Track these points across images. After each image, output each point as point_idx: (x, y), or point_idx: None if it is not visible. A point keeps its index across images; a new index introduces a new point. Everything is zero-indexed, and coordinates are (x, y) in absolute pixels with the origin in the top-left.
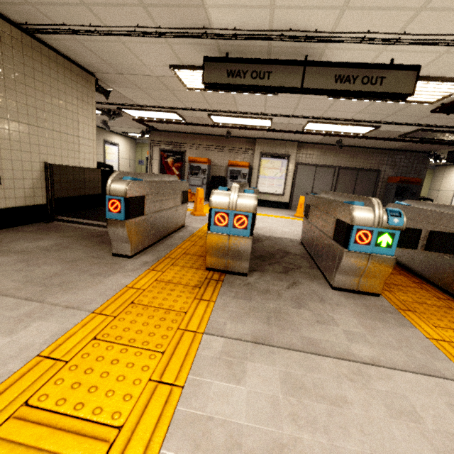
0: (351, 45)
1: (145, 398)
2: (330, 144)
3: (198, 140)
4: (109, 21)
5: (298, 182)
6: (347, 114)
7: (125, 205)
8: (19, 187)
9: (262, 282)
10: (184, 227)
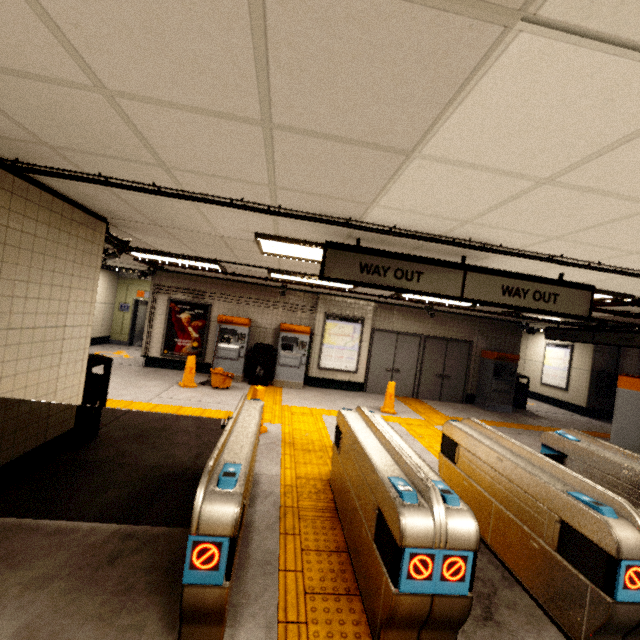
0: (527, 259)
1: None
2: (413, 306)
3: (234, 289)
4: (193, 186)
5: (375, 354)
6: None
7: (231, 552)
8: None
9: None
10: (254, 479)
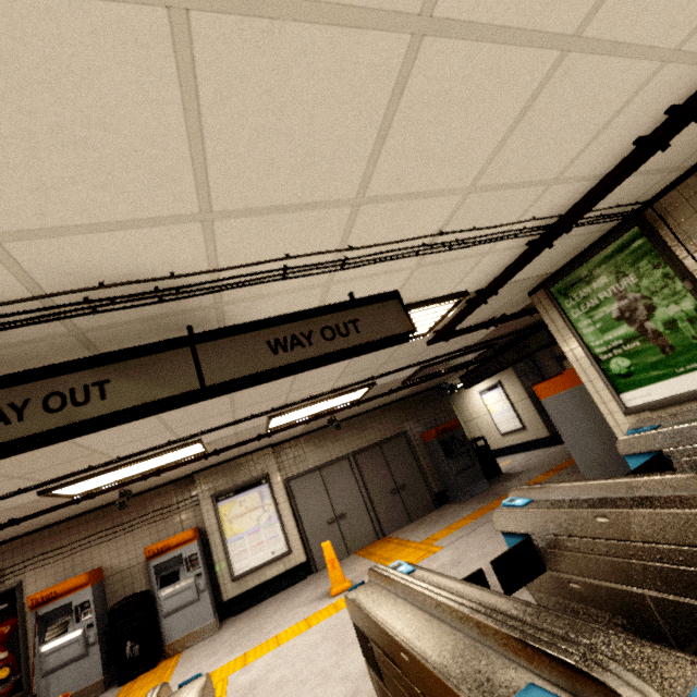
0: (269, 287)
1: None
2: (320, 427)
3: (56, 537)
4: None
5: (304, 511)
6: (324, 385)
7: None
8: None
9: None
10: None
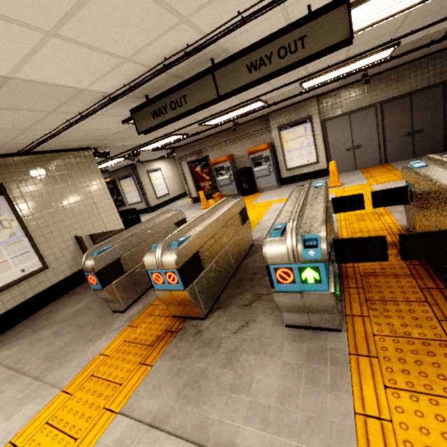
0: (241, 28)
1: None
2: (358, 80)
3: (215, 140)
4: (50, 127)
5: (332, 141)
6: (337, 57)
7: (97, 278)
8: (63, 263)
9: (214, 327)
10: None
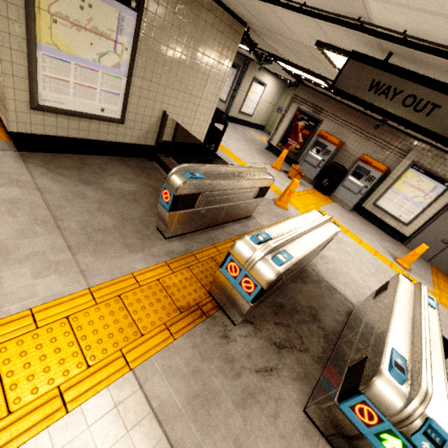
0: None
1: (41, 401)
2: None
3: (345, 113)
4: None
5: (441, 221)
6: None
7: (173, 200)
8: (137, 128)
9: (241, 345)
10: (249, 218)
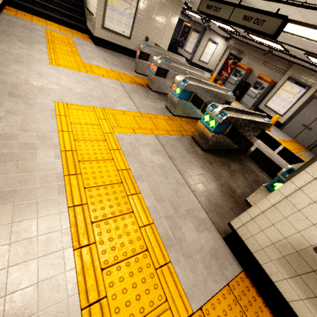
0: None
1: (99, 74)
2: None
3: (255, 52)
4: None
5: (303, 112)
6: None
7: (140, 53)
8: (135, 43)
9: (152, 94)
10: None
